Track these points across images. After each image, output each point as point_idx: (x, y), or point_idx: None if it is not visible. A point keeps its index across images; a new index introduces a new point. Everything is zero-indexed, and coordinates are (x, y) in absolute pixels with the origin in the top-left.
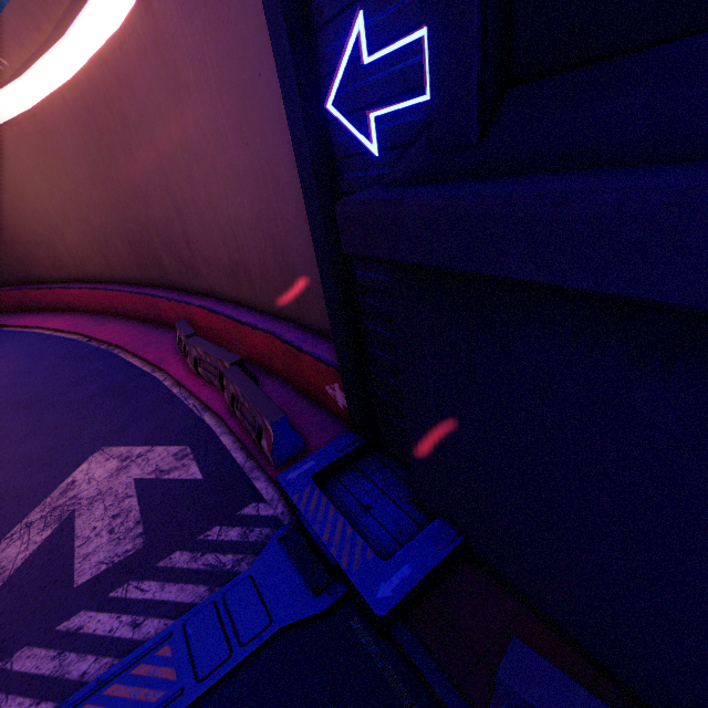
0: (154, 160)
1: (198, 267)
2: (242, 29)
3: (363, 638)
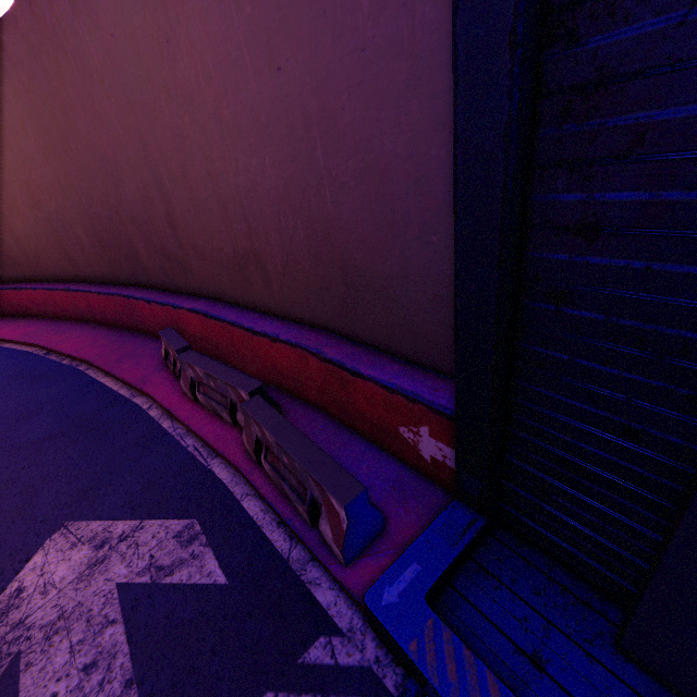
0: (126, 118)
1: (187, 260)
2: None
3: None
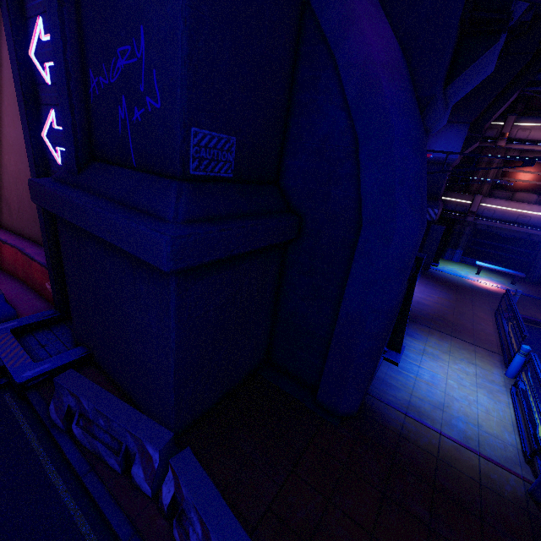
0: None
1: None
2: None
3: (8, 401)
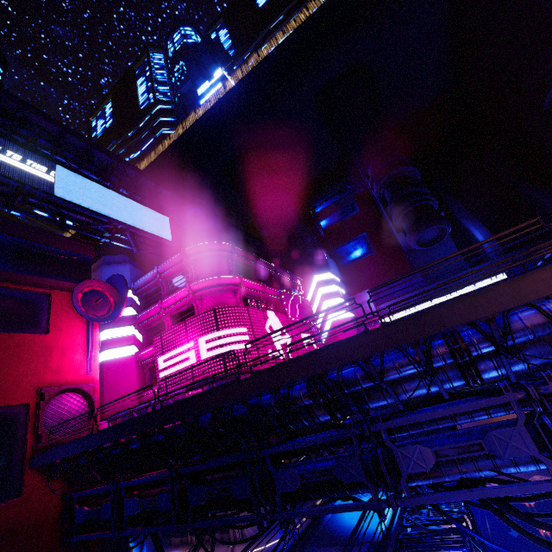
0: None
1: None
2: None
3: None
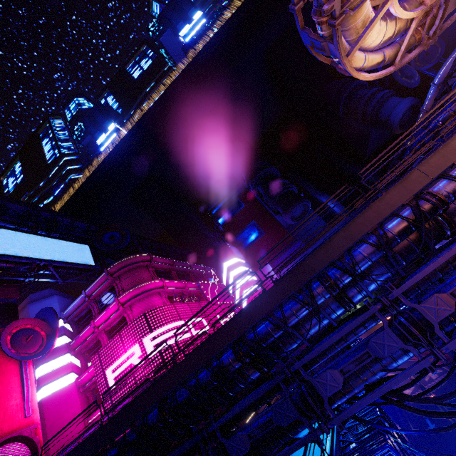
0: None
1: None
2: None
3: None
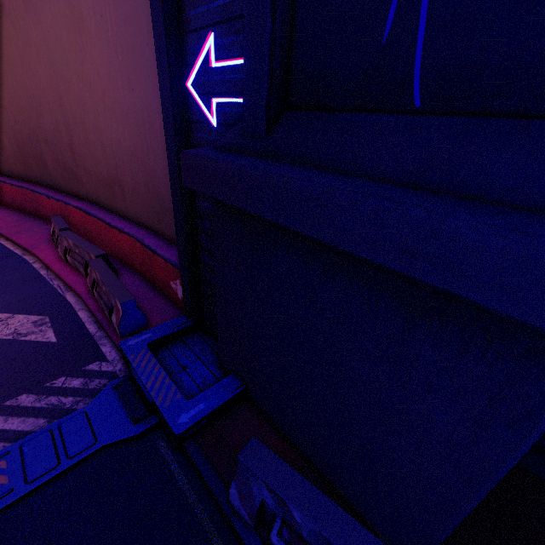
0: (50, 79)
1: (80, 175)
2: (138, 6)
3: (164, 451)
